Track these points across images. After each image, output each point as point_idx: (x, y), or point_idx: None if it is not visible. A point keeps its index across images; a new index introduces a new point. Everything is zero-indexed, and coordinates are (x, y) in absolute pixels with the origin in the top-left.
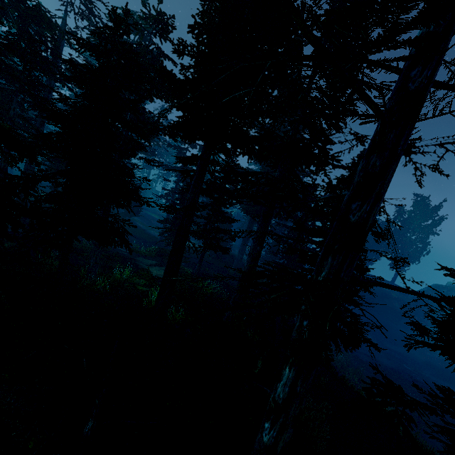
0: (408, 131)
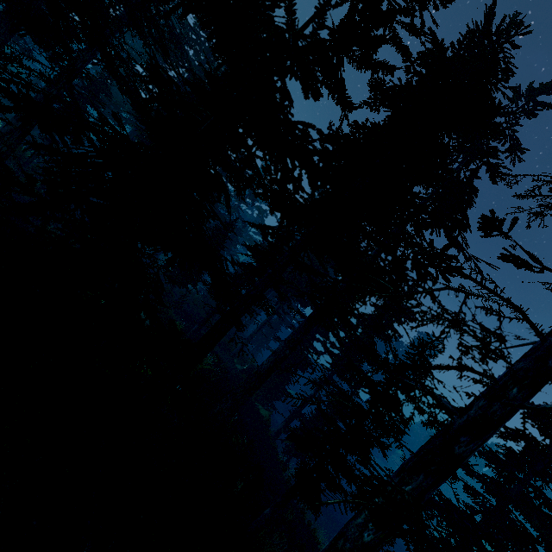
0: (531, 397)
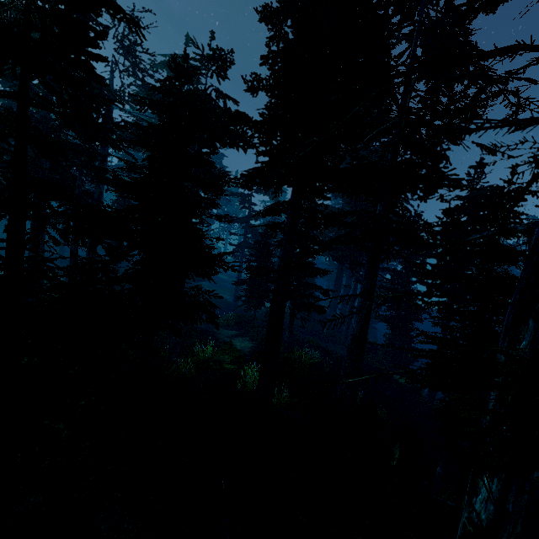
0: None
